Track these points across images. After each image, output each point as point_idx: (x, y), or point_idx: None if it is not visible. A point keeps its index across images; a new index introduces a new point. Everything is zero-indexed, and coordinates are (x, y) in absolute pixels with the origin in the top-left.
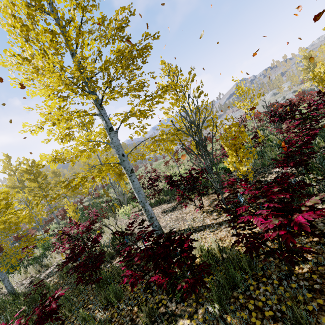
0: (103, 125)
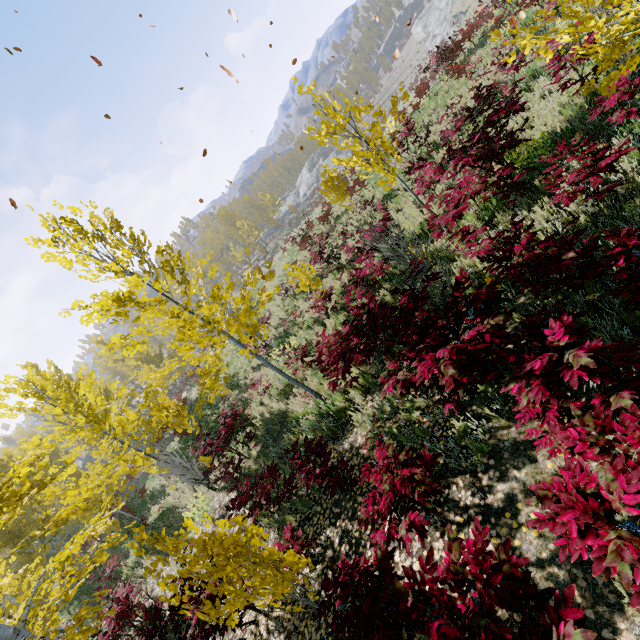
0: None
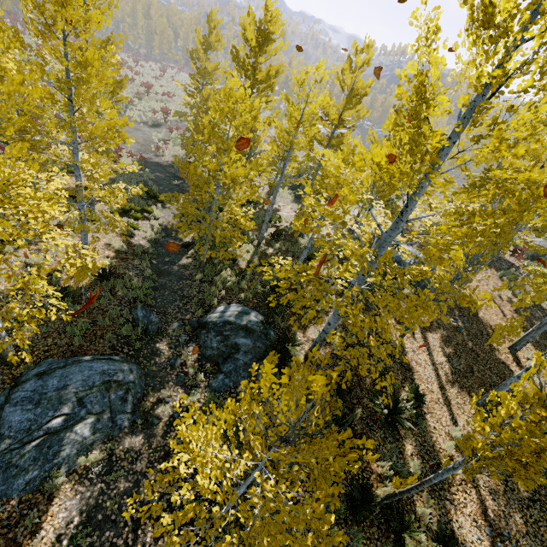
0: None
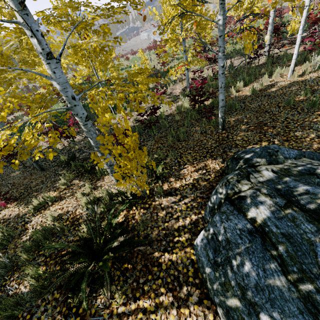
0: None
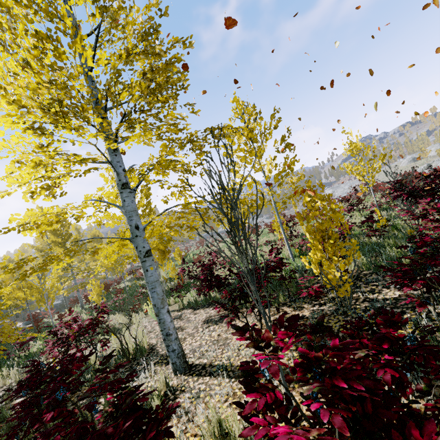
0: (114, 178)
